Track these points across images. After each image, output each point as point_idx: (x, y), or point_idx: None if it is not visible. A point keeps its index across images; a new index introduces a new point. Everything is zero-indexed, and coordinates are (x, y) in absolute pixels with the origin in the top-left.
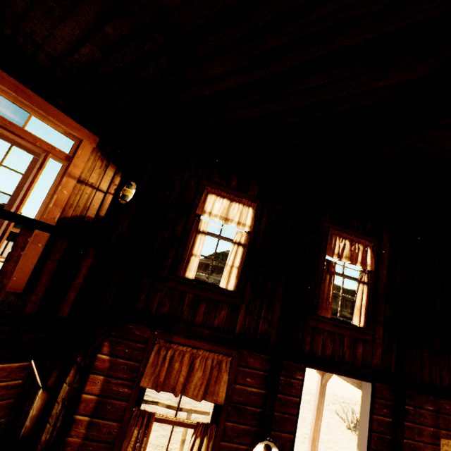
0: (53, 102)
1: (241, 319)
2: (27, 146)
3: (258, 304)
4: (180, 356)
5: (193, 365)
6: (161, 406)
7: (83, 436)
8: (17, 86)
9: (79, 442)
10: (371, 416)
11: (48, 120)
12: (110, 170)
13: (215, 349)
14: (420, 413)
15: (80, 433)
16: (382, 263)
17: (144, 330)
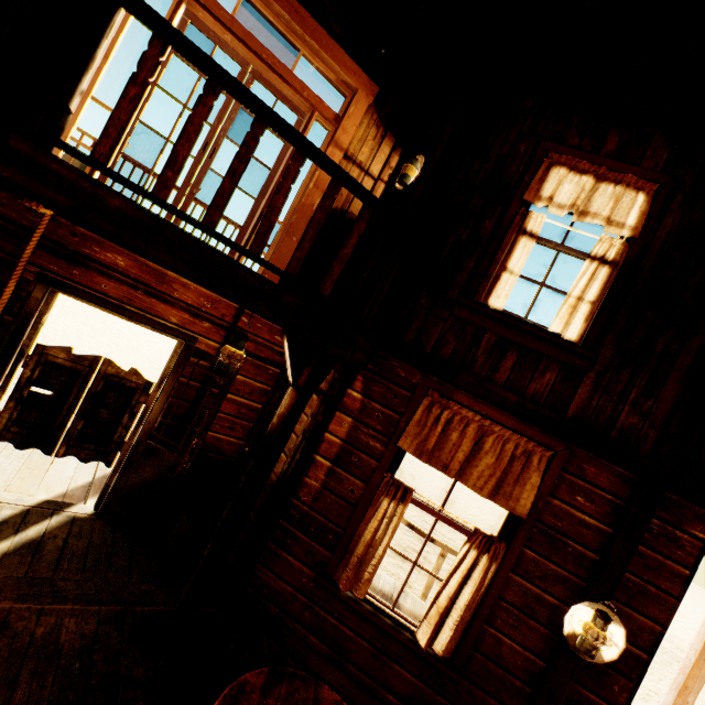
0: (328, 30)
1: (582, 395)
2: (292, 101)
3: (626, 378)
4: (462, 424)
5: (480, 444)
6: (405, 525)
7: (321, 483)
8: (292, 4)
9: (317, 488)
10: None
11: (319, 60)
12: (387, 145)
13: (524, 430)
14: None
15: (319, 477)
16: None
17: (411, 372)
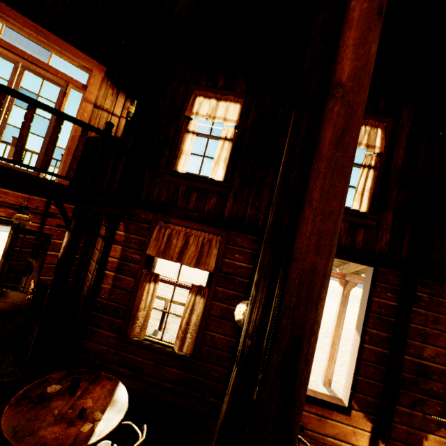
0: (66, 39)
1: (229, 206)
2: (54, 80)
3: (246, 193)
4: (177, 234)
5: (188, 242)
6: None
7: (111, 285)
8: (36, 27)
9: (110, 289)
10: (370, 298)
11: (64, 56)
12: (121, 98)
13: (206, 229)
14: (438, 302)
15: (109, 282)
16: (399, 145)
17: (148, 214)
